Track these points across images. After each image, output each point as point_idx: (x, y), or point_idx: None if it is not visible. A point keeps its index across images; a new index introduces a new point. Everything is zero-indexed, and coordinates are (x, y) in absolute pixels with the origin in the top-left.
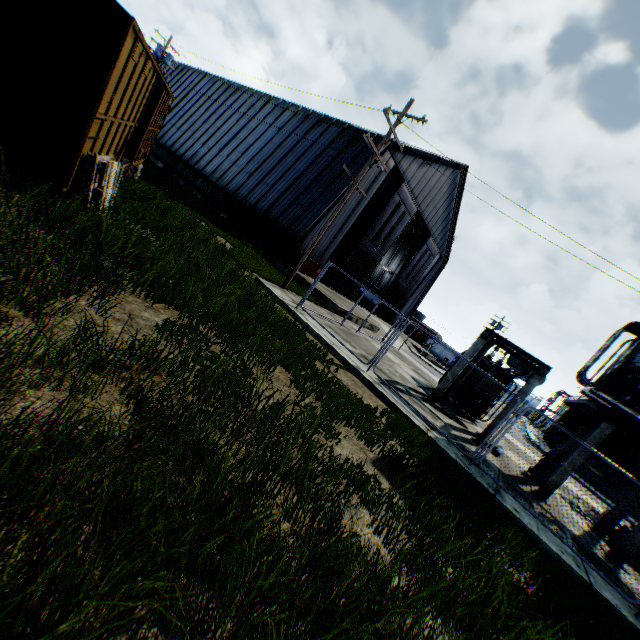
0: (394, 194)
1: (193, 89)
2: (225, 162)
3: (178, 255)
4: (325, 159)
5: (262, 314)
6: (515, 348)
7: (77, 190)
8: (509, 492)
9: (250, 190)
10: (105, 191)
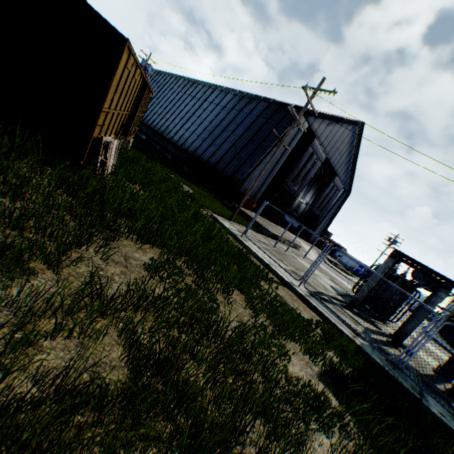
0: (308, 147)
1: (165, 85)
2: (186, 132)
3: (158, 204)
4: (257, 125)
5: (219, 245)
6: (421, 266)
7: (90, 161)
8: (432, 396)
9: (204, 150)
10: (108, 161)
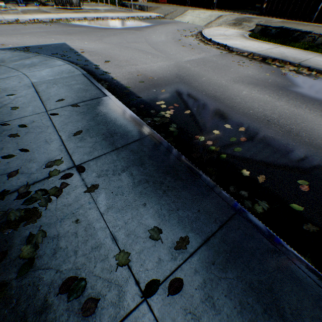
0: None
1: None
2: None
3: None
4: None
5: None
6: None
7: None
8: (25, 1)
9: None
10: None
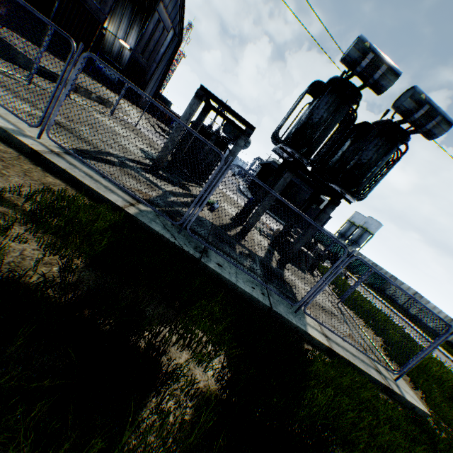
0: None
1: None
2: None
3: None
4: None
5: None
6: (227, 109)
7: None
8: (215, 250)
9: None
10: None
